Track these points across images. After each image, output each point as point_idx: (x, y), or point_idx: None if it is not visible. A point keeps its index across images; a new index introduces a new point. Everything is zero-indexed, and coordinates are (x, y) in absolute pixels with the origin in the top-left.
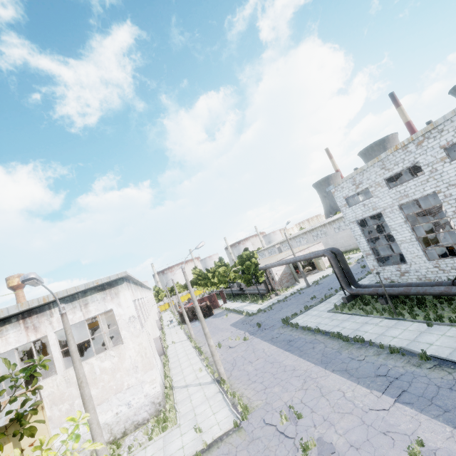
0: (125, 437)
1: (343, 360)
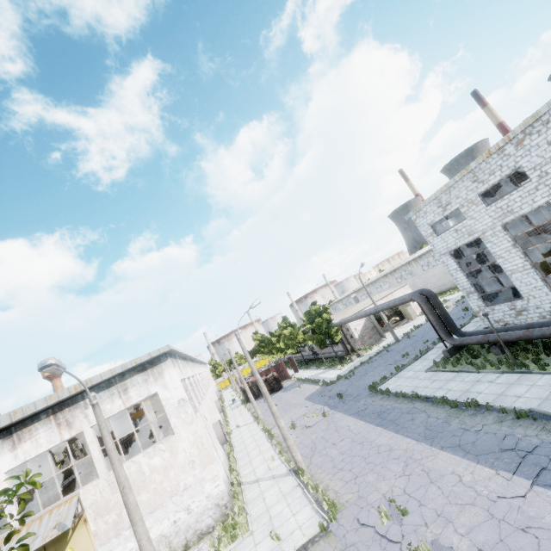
0: (188, 550)
1: (453, 432)
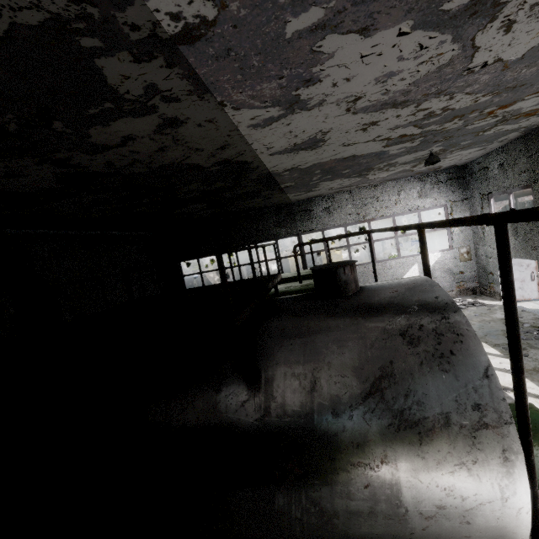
0: None
1: None
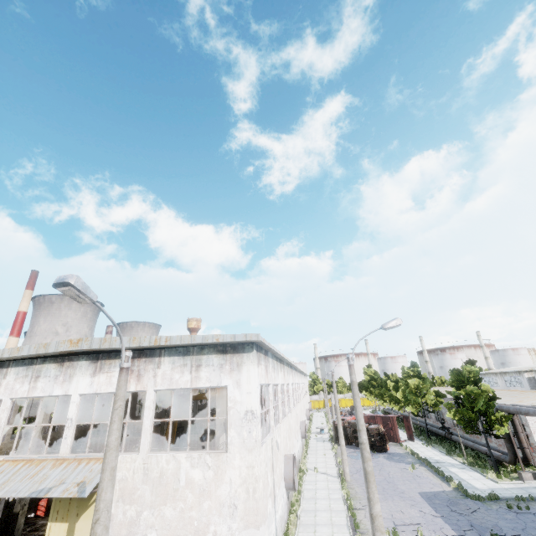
0: None
1: None
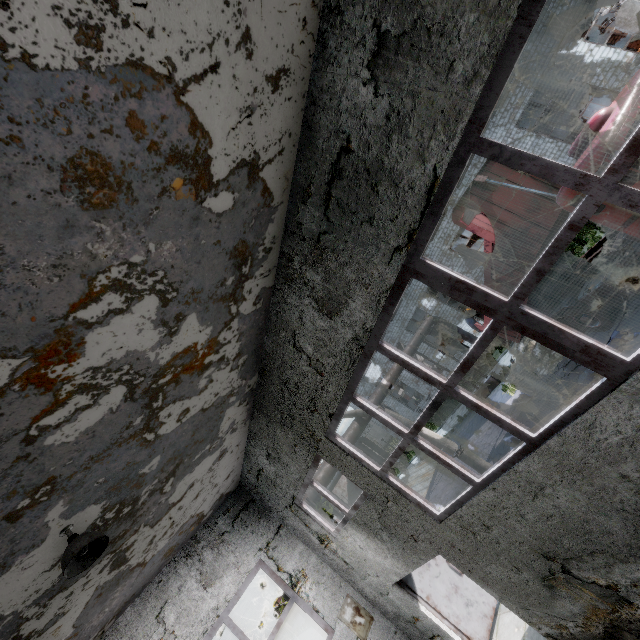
0: None
1: None
